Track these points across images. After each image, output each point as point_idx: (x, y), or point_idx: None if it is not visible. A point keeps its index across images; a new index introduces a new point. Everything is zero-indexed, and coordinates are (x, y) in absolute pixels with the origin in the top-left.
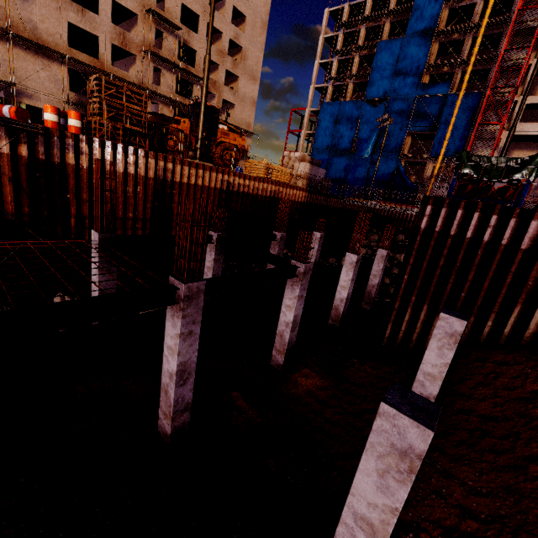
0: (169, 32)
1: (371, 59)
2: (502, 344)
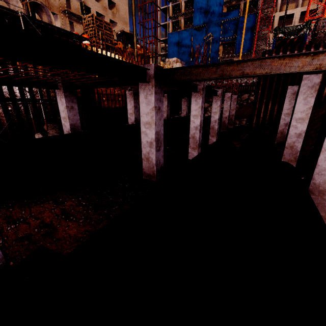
0: None
1: (191, 2)
2: None
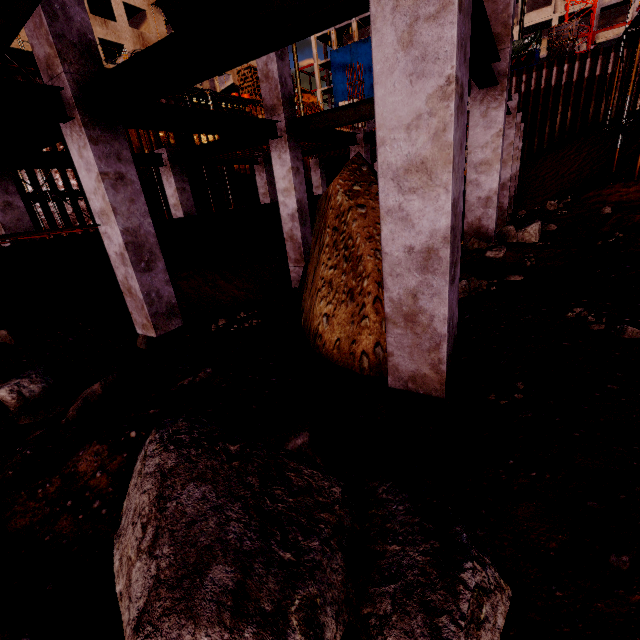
0: None
1: None
2: (545, 148)
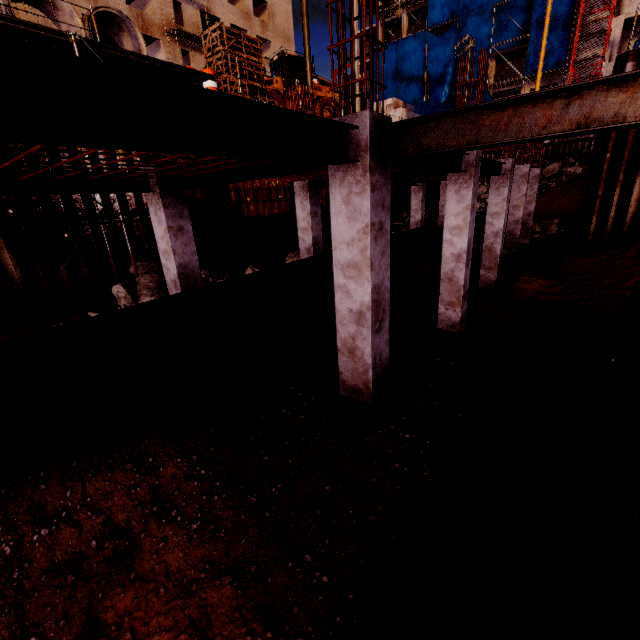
0: (187, 1)
1: None
2: None
